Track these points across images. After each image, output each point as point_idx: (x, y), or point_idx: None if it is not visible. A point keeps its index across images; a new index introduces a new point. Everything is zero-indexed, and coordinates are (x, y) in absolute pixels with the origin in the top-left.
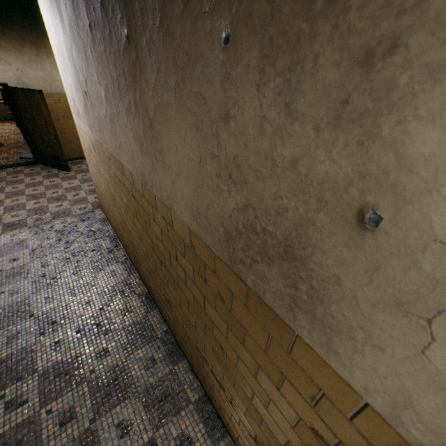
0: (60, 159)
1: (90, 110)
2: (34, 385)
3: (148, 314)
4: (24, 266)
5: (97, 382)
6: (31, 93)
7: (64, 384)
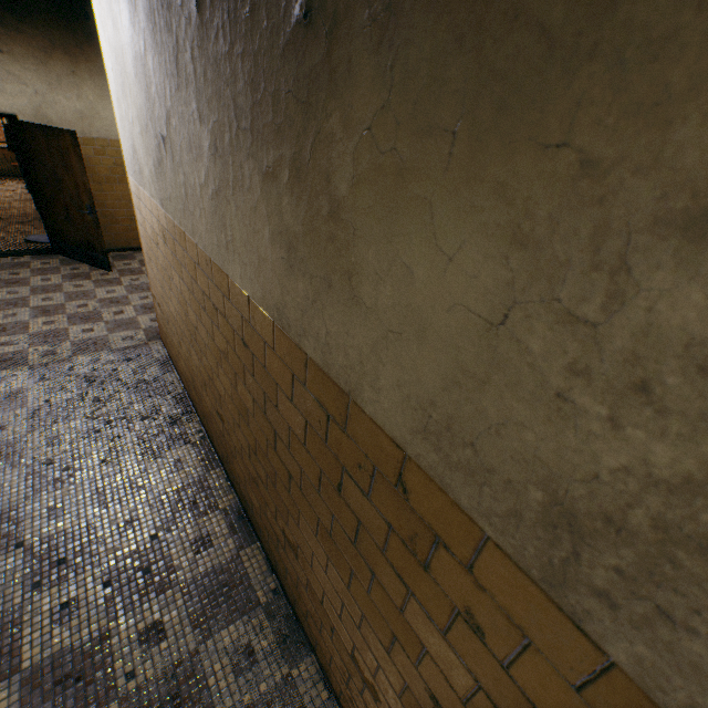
0: (95, 248)
1: (169, 171)
2: (11, 703)
3: (240, 552)
4: (15, 442)
5: (140, 701)
6: (56, 134)
7: (72, 702)
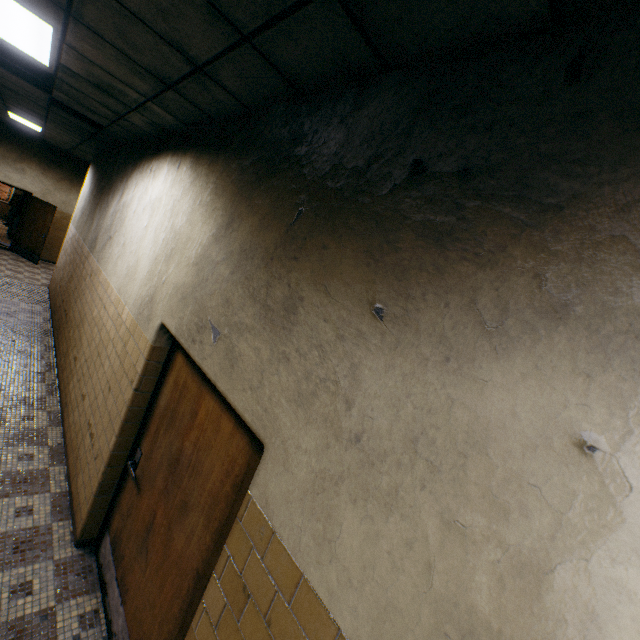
0: (36, 252)
1: (81, 220)
2: None
3: (44, 323)
4: None
5: None
6: (48, 205)
7: None
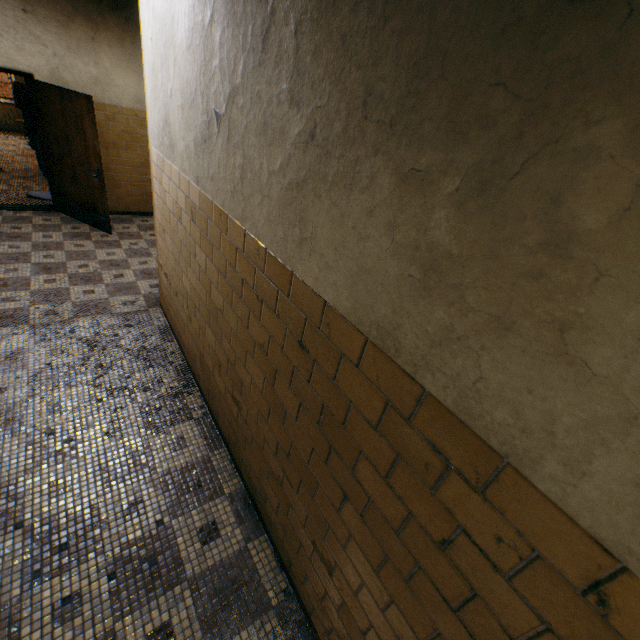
0: (98, 210)
1: (219, 150)
2: None
3: (248, 545)
4: (15, 406)
5: None
6: (71, 96)
7: None
